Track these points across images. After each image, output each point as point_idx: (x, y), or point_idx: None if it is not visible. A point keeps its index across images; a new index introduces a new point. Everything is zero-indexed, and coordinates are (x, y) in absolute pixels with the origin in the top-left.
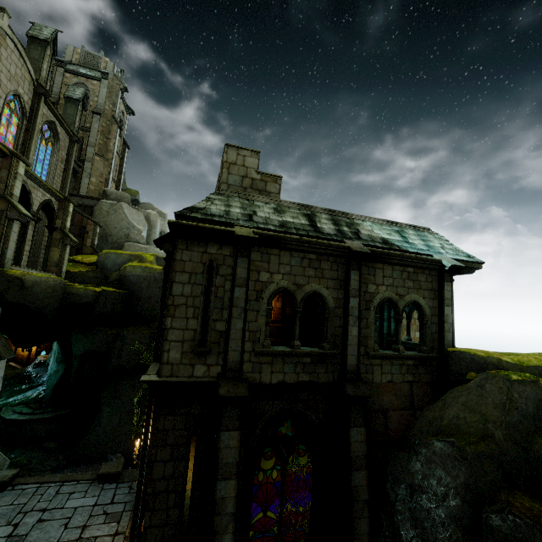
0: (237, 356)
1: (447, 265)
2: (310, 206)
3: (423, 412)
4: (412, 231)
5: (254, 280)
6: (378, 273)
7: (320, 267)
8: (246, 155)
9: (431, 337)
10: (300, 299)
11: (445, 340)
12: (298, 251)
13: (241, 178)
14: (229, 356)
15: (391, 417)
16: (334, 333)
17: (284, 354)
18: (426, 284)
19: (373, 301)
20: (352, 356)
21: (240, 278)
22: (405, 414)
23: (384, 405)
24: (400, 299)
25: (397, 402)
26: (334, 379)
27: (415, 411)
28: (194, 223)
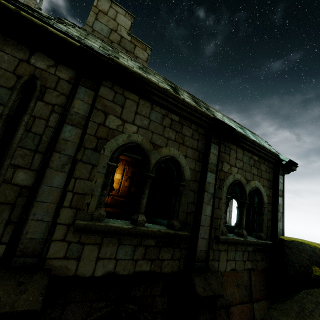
0: (42, 229)
1: (285, 159)
2: (173, 83)
3: (269, 312)
4: (249, 131)
5: (97, 123)
6: (232, 154)
7: (181, 131)
8: (120, 12)
9: (266, 224)
10: (154, 162)
11: (277, 228)
12: (161, 106)
13: (110, 30)
14: (27, 230)
15: (233, 314)
16: (187, 209)
17: (121, 232)
18: (265, 174)
19: (226, 181)
20: (203, 240)
21: (76, 113)
22: (245, 309)
23: (227, 299)
24: (247, 183)
25: (238, 294)
26: (179, 268)
27: (253, 303)
28: (11, 6)
